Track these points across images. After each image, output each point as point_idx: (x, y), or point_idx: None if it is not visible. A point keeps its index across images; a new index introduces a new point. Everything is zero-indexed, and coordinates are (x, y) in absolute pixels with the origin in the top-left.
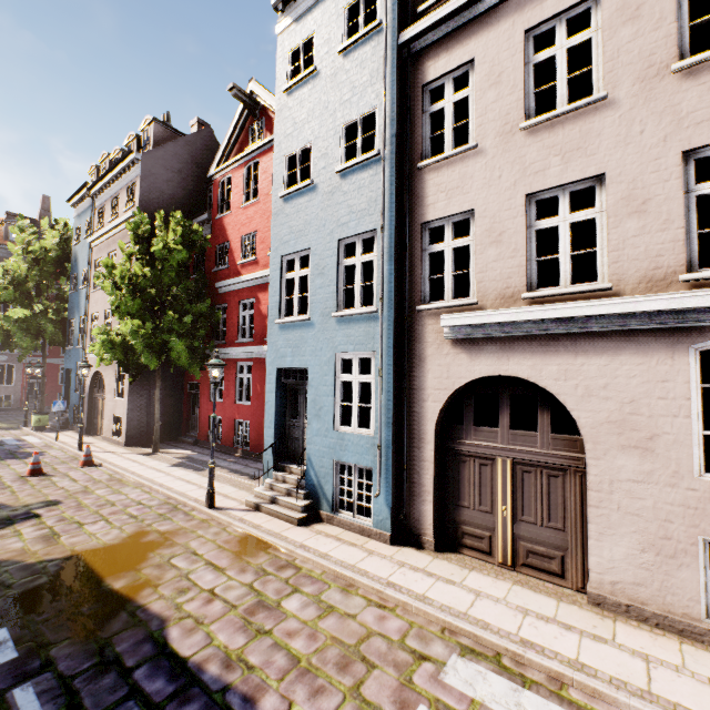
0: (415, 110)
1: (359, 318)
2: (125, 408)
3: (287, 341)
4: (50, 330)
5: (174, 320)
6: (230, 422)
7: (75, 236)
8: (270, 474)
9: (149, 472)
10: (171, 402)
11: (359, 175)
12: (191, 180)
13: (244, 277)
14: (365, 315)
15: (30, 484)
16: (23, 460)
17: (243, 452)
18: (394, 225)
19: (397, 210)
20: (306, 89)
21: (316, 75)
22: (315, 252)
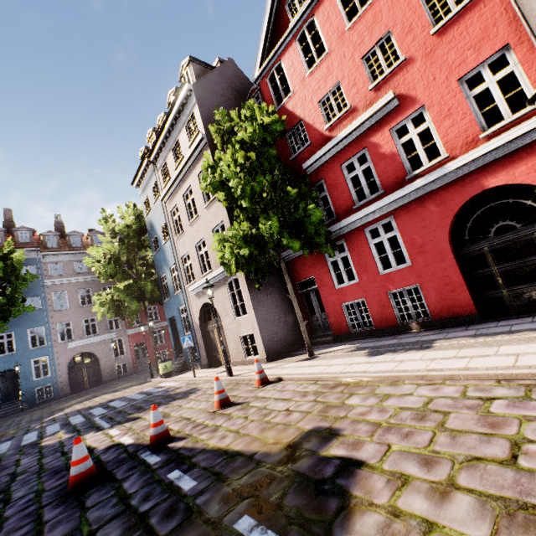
0: None
1: None
2: (254, 322)
3: None
4: (149, 287)
5: (293, 196)
6: (380, 298)
7: (145, 209)
8: None
9: (361, 366)
10: (287, 307)
11: None
12: (233, 102)
13: (344, 132)
14: None
15: (237, 417)
16: (188, 399)
17: (421, 324)
18: None
19: None
20: None
21: None
22: None
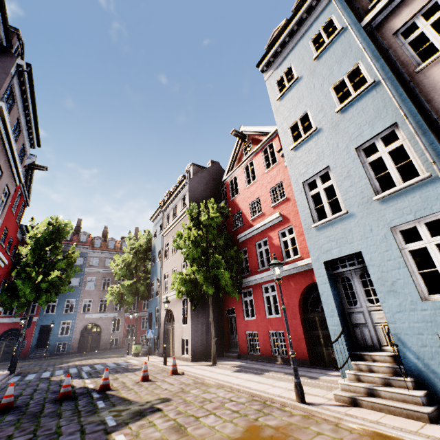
0: (392, 48)
1: (409, 190)
2: (190, 331)
3: (328, 236)
4: (142, 289)
5: (219, 259)
6: (264, 334)
7: (154, 236)
8: (347, 364)
9: (220, 376)
10: (216, 325)
11: (360, 102)
12: (212, 188)
13: (257, 226)
14: (415, 185)
15: (144, 386)
16: (134, 372)
17: (282, 359)
18: (415, 110)
19: (411, 102)
20: (293, 89)
21: (299, 80)
22: (334, 166)
